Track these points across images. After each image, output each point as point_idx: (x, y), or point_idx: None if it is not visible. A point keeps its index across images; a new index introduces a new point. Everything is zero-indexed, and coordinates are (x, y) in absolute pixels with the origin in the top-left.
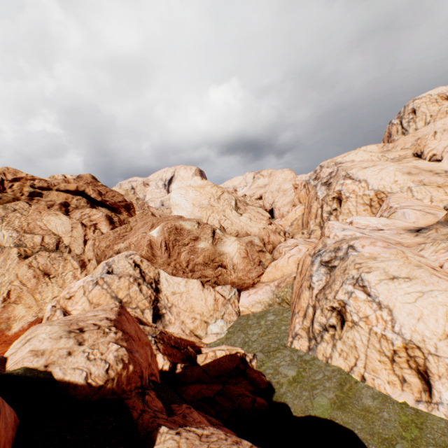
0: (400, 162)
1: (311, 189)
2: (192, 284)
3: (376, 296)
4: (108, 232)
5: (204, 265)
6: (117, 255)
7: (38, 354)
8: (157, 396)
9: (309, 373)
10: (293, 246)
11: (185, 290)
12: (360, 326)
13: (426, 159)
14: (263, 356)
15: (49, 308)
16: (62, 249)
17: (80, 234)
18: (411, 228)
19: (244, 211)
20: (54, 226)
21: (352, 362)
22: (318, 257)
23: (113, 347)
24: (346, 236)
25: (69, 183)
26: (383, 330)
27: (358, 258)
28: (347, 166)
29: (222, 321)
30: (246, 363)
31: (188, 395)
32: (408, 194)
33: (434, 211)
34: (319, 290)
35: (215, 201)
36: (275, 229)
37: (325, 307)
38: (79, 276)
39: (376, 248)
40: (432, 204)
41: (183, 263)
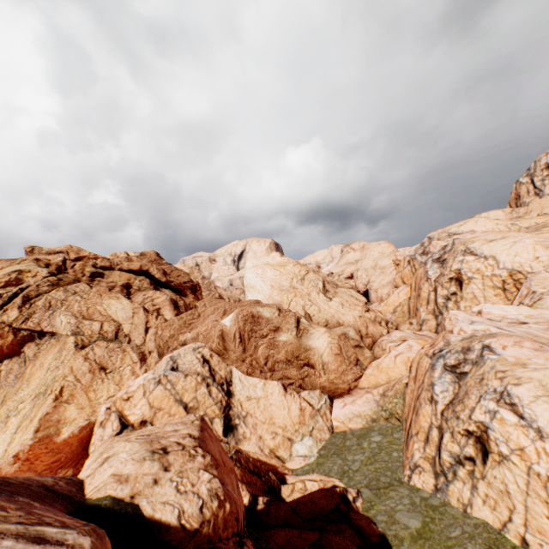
0: (539, 232)
1: (417, 266)
2: (272, 387)
3: (533, 419)
4: (173, 319)
5: (286, 363)
6: (183, 347)
7: (121, 480)
8: (254, 547)
9: (440, 526)
10: (400, 340)
11: (263, 395)
12: (513, 462)
13: None
14: (371, 494)
15: (103, 410)
16: (121, 338)
17: (142, 320)
18: None
19: (334, 295)
20: (114, 311)
21: (504, 515)
22: (441, 359)
23: (204, 476)
24: (476, 332)
25: (132, 262)
26: (548, 471)
27: (500, 364)
28: (466, 239)
29: (311, 439)
30: (348, 503)
31: (275, 543)
32: None
33: None
34: (445, 404)
35: (298, 283)
36: (374, 317)
37: (456, 430)
38: (138, 371)
39: (524, 350)
40: None
41: (261, 360)
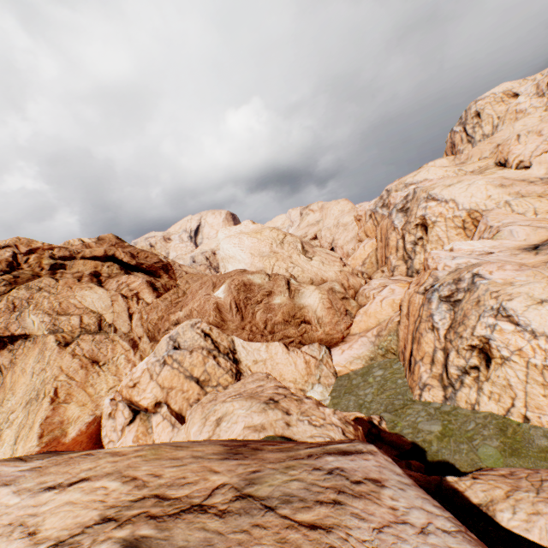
0: (483, 175)
1: (379, 219)
2: (275, 348)
3: (527, 324)
4: (155, 301)
5: (284, 324)
6: (179, 326)
7: (258, 429)
8: None
9: (458, 424)
10: (382, 286)
11: (268, 357)
12: (514, 361)
13: (512, 167)
14: (391, 416)
15: (107, 402)
16: (106, 329)
17: (123, 307)
18: (526, 247)
19: (313, 254)
20: (90, 302)
21: (507, 403)
22: (435, 292)
23: (327, 411)
24: (459, 265)
25: (91, 248)
26: (543, 361)
27: (492, 286)
28: (427, 187)
29: (320, 386)
30: (376, 427)
31: None
32: (507, 210)
33: (543, 224)
34: (446, 329)
35: (278, 247)
36: (352, 270)
37: (461, 347)
38: (133, 358)
39: (507, 272)
40: (537, 217)
41: (260, 325)
